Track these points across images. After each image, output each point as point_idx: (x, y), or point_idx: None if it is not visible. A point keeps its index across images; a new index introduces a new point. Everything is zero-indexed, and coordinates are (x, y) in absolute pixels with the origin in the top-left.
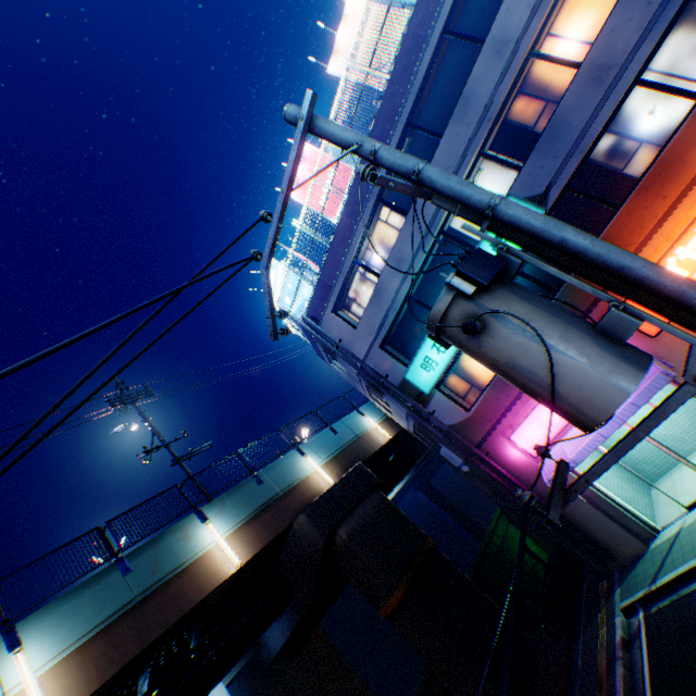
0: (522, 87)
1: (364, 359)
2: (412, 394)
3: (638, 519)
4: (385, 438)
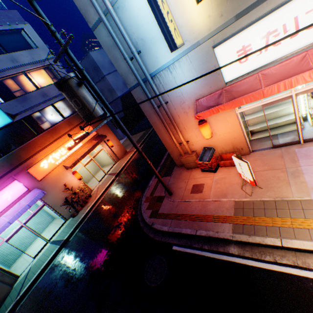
0: (17, 79)
1: None
2: None
3: (12, 273)
4: None
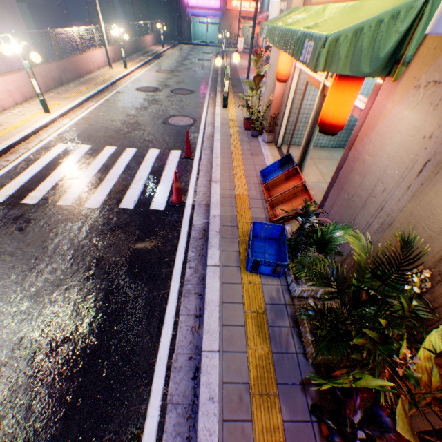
0: None
1: None
2: None
3: (191, 38)
4: None
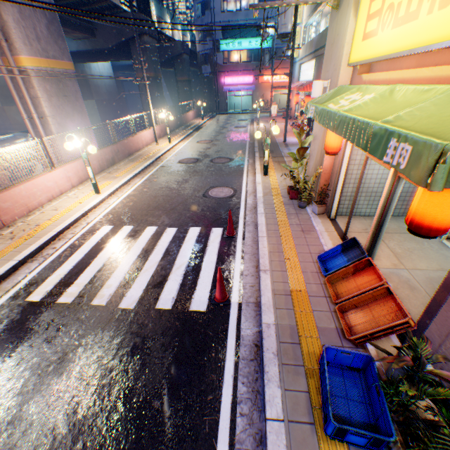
0: None
1: (215, 23)
2: (217, 47)
3: (227, 108)
4: (189, 47)
